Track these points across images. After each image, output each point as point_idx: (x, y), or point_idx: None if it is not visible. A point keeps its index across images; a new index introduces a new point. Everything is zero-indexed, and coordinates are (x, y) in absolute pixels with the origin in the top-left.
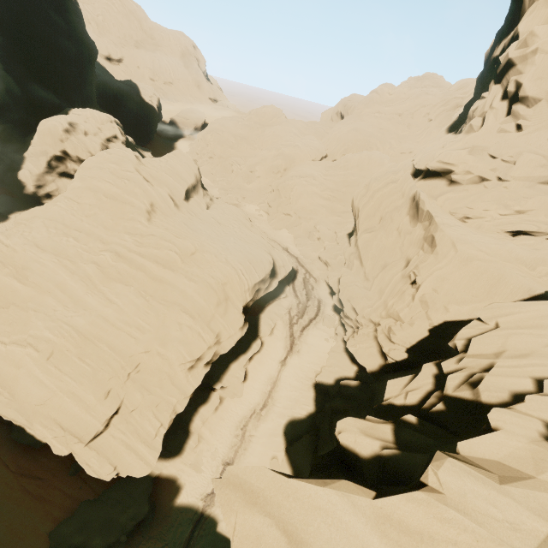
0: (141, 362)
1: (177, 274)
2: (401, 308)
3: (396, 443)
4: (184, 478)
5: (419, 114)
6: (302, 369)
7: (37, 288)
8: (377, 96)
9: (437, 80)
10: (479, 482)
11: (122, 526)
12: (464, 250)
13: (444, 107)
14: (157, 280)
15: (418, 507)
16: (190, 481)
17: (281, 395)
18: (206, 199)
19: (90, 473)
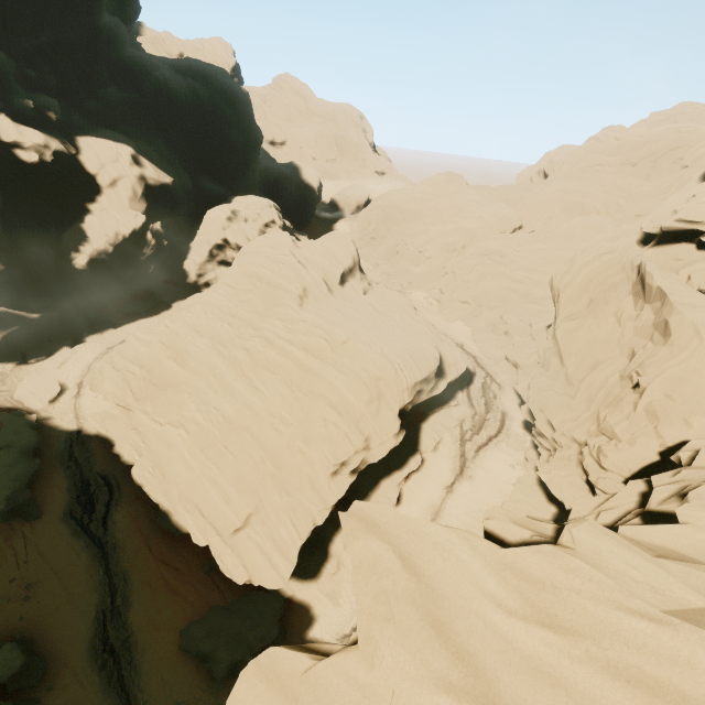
0: (282, 458)
1: (326, 364)
2: (616, 421)
3: (555, 538)
4: (319, 608)
5: (666, 160)
6: (475, 501)
7: (192, 371)
8: (597, 144)
9: (697, 111)
10: (623, 546)
11: (249, 644)
12: None
13: None
14: (305, 370)
15: (543, 558)
16: (325, 614)
17: None
18: (364, 283)
19: (223, 571)
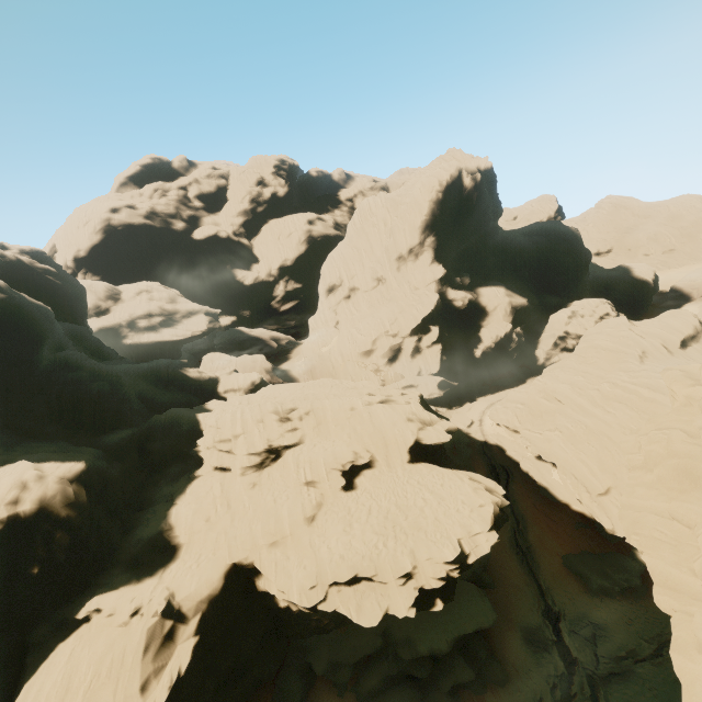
0: None
1: (667, 396)
2: None
3: None
4: None
5: None
6: None
7: (558, 404)
8: None
9: None
10: None
11: (615, 580)
12: None
13: None
14: (648, 401)
15: None
16: None
17: None
18: None
19: (593, 515)
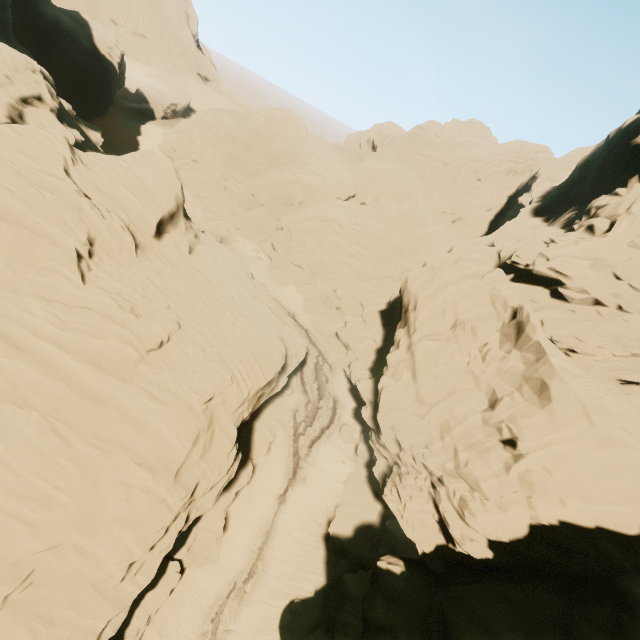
0: (37, 567)
1: (131, 387)
2: (484, 476)
3: None
4: None
5: (468, 169)
6: (308, 508)
7: None
8: (422, 133)
9: (484, 132)
10: None
11: None
12: (604, 426)
13: (497, 168)
14: (91, 397)
15: None
16: None
17: (276, 554)
18: (189, 235)
19: None
